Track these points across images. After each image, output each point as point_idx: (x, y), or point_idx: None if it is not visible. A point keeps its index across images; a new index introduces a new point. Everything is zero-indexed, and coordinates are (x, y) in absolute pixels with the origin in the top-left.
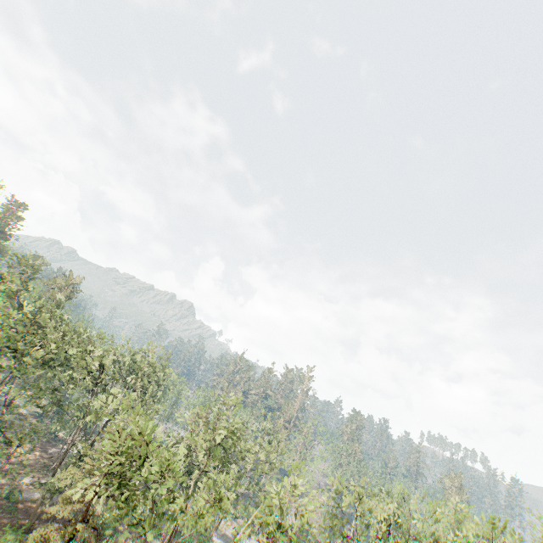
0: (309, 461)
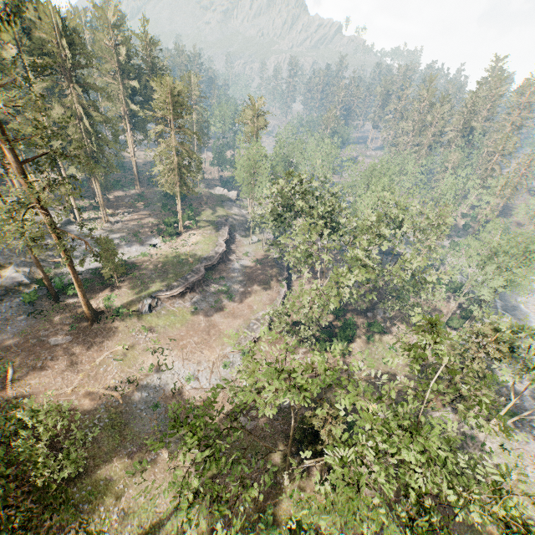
0: None
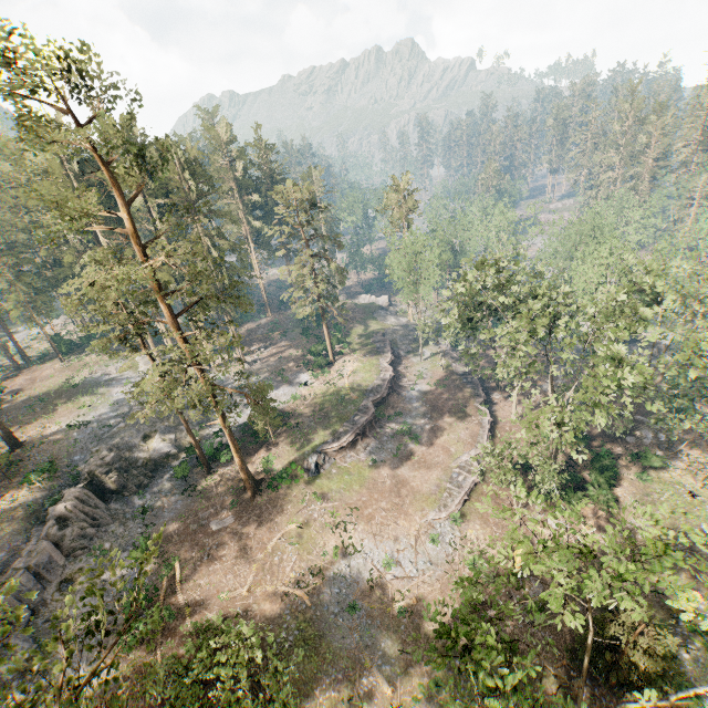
0: None
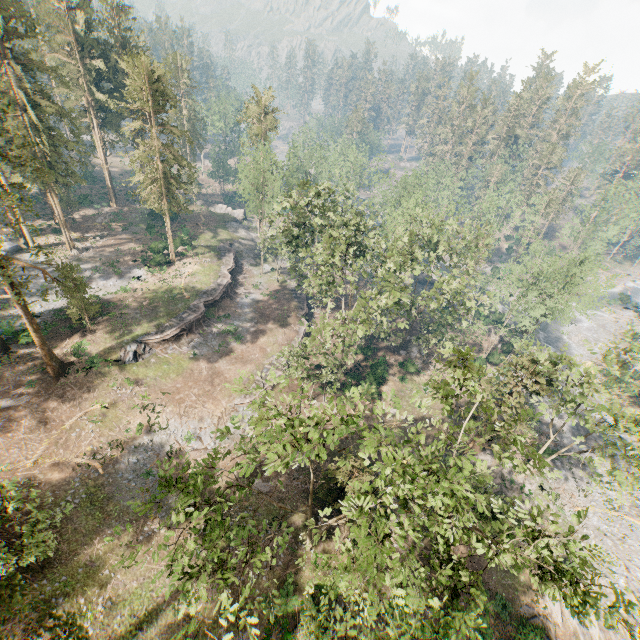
0: (599, 232)
